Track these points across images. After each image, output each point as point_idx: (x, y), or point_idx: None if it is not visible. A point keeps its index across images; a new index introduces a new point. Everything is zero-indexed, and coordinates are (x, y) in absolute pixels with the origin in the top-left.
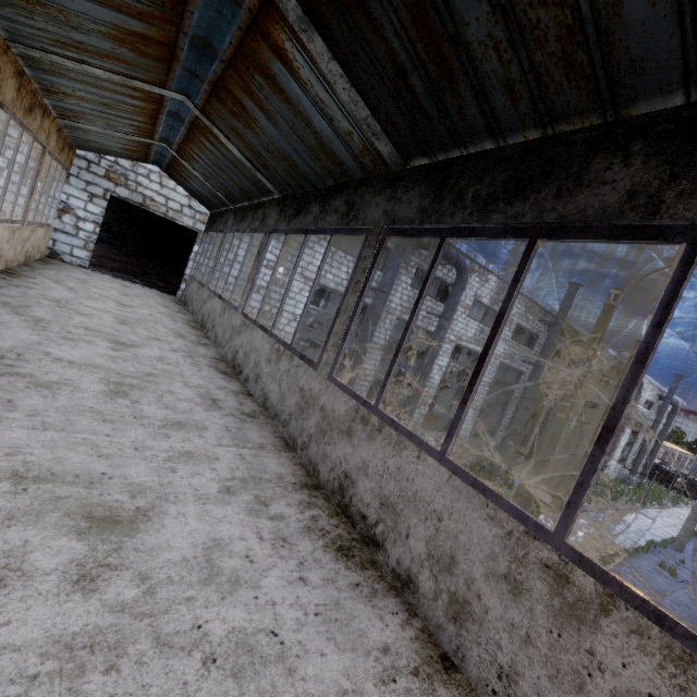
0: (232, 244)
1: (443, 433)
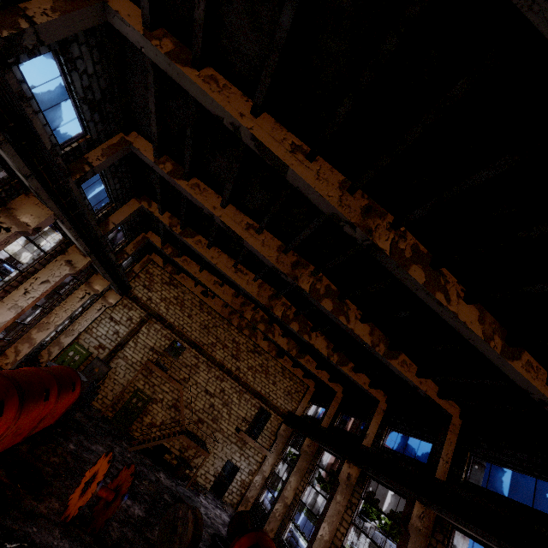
0: None
1: None
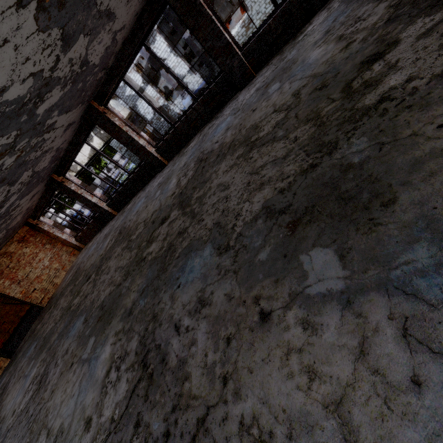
0: (117, 92)
1: (242, 18)
